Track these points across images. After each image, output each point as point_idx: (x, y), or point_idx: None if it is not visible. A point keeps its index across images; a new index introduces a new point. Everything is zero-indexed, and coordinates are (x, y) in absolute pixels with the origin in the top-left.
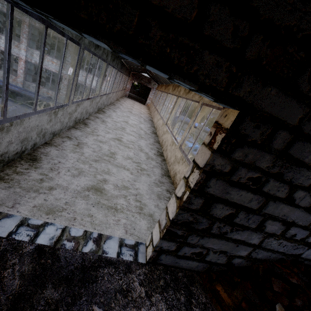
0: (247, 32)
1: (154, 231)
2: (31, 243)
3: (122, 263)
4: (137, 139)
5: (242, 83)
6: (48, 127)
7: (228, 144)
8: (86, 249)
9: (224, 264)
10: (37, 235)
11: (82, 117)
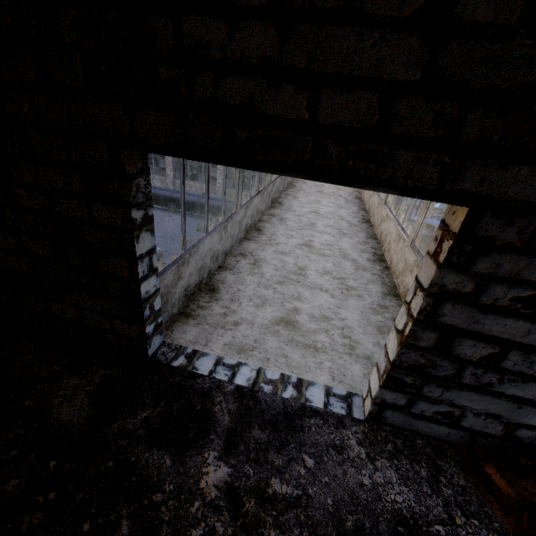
0: (455, 112)
1: (371, 377)
2: (230, 383)
3: (331, 415)
4: (337, 239)
5: (464, 172)
6: (220, 247)
7: (460, 253)
8: (286, 394)
9: (499, 436)
10: (234, 375)
11: (253, 221)
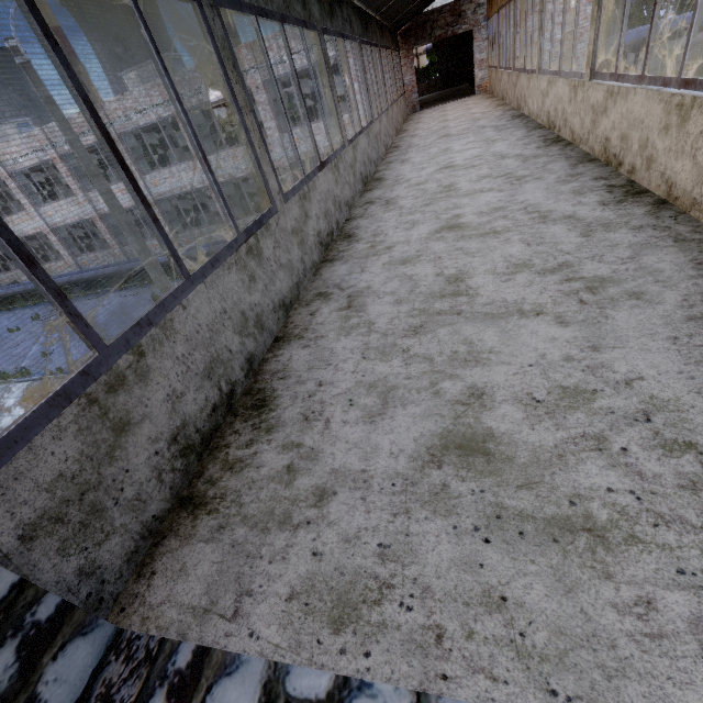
0: None
1: None
2: None
3: None
4: (509, 193)
5: None
6: (259, 298)
7: None
8: None
9: None
10: None
11: (334, 225)
